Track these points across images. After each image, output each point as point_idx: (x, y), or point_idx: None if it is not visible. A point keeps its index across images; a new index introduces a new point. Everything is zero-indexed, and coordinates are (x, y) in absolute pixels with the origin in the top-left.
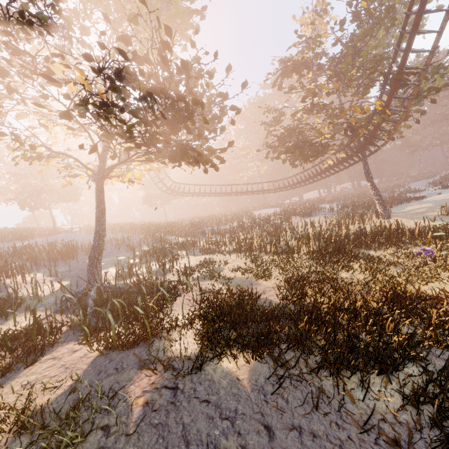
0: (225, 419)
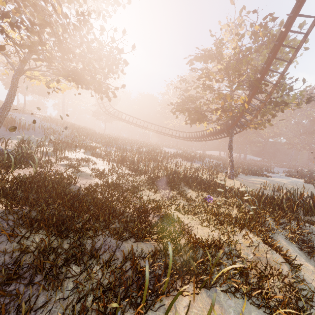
0: None
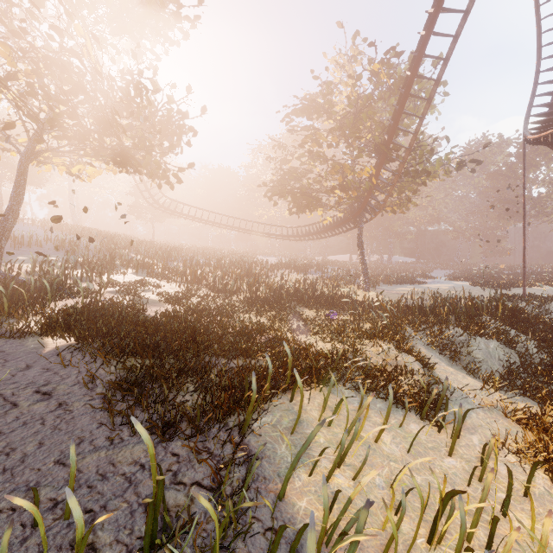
0: (4, 360)
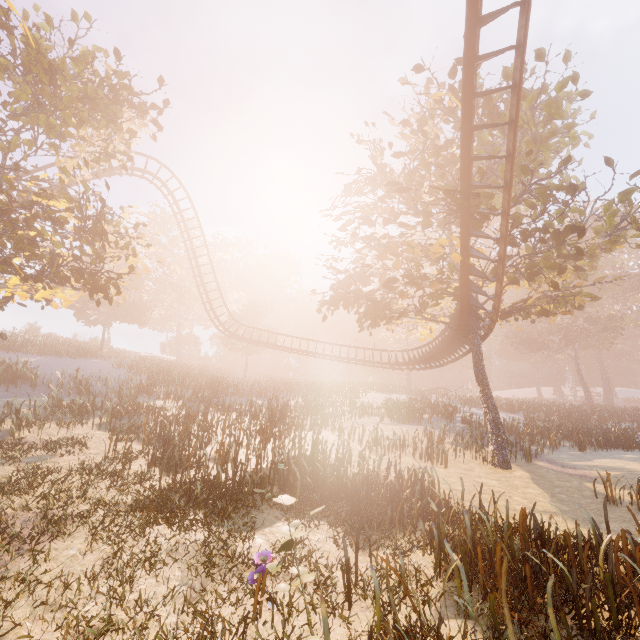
0: None
